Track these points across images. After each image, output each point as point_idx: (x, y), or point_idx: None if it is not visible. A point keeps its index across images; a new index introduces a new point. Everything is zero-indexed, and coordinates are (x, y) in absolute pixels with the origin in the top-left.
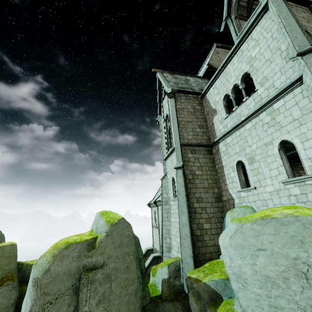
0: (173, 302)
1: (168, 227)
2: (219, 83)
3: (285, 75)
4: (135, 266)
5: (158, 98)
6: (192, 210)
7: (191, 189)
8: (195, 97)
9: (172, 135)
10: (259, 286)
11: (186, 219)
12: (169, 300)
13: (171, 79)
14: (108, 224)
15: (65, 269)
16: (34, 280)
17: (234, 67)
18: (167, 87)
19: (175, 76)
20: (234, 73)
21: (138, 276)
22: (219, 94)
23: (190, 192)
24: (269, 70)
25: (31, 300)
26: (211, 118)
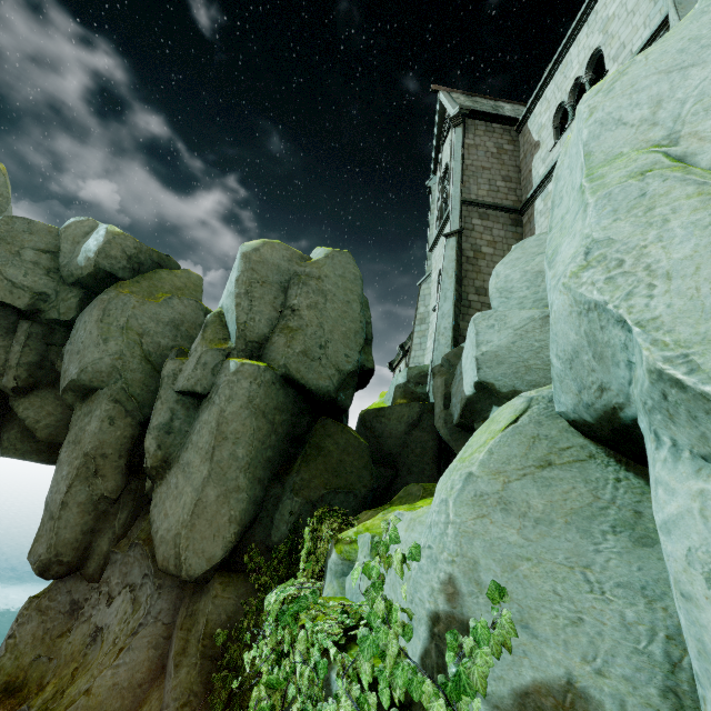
0: (408, 403)
1: (419, 359)
2: (551, 89)
3: (649, 28)
4: (359, 309)
5: (434, 142)
6: (464, 303)
7: (469, 272)
8: (506, 130)
9: (450, 193)
10: (527, 288)
11: (451, 306)
12: (403, 402)
13: (464, 102)
14: (329, 249)
15: (275, 261)
16: (243, 253)
17: (579, 48)
18: (453, 108)
19: (474, 99)
20: (578, 58)
21: (362, 321)
22: (549, 110)
23: (466, 277)
24: (630, 30)
25: (238, 272)
26: (529, 162)
